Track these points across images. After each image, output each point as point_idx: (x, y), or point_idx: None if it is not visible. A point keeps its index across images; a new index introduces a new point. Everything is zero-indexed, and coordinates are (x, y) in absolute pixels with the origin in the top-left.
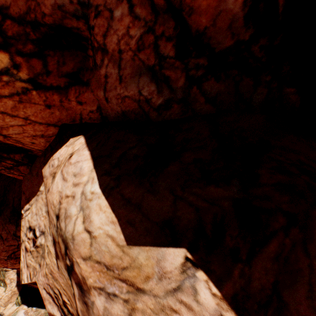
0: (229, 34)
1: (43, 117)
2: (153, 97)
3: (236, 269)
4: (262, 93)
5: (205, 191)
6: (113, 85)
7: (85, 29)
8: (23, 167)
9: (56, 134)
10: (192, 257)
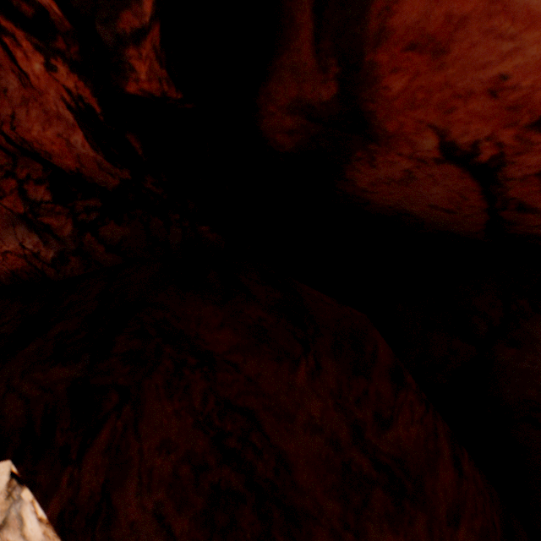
0: (107, 174)
1: None
2: (41, 250)
3: (66, 475)
4: (177, 233)
5: (47, 374)
6: None
7: None
8: None
9: None
10: (18, 471)
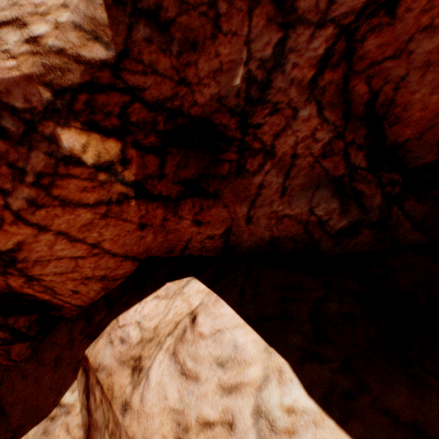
0: (435, 149)
1: (124, 244)
2: (331, 218)
3: None
4: None
5: None
6: (269, 198)
7: (233, 128)
8: (21, 345)
9: (128, 274)
10: None
